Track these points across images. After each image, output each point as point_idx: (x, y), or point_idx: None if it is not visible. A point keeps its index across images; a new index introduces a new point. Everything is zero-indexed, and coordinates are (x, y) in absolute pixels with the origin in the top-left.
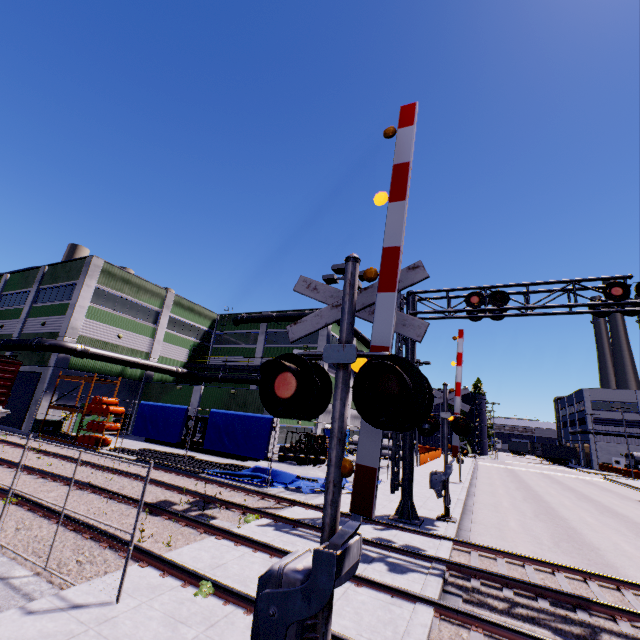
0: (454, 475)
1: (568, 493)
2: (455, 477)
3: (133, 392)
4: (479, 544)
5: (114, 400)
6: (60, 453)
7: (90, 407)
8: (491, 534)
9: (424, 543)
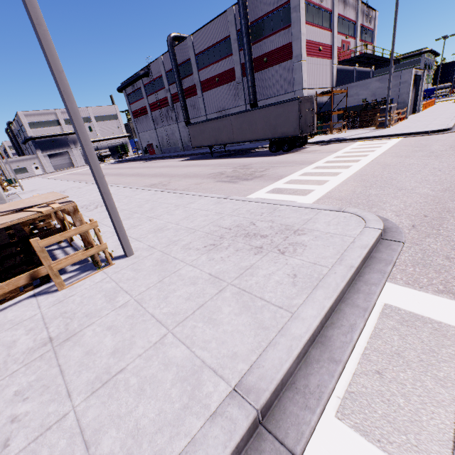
0: None
1: None
2: None
3: None
4: None
5: None
6: None
7: None
8: None
9: None
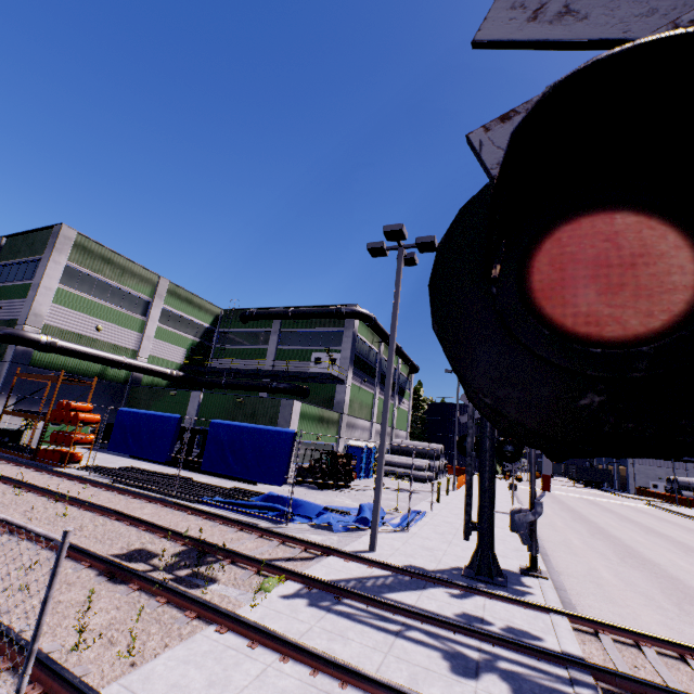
0: (500, 502)
1: (630, 525)
2: (503, 505)
3: (116, 397)
4: (609, 623)
5: (86, 405)
6: (6, 473)
7: (54, 414)
8: (593, 593)
9: (531, 622)
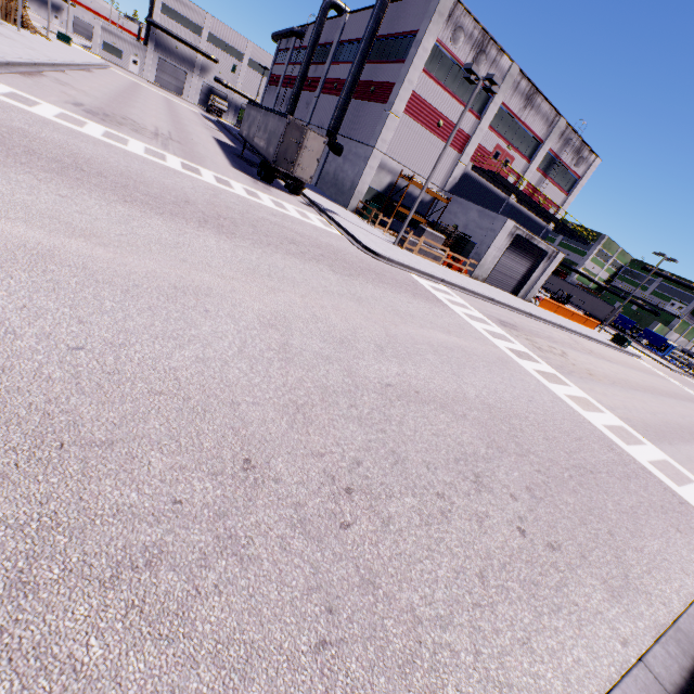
0: None
1: None
2: None
3: None
4: None
5: None
6: None
7: None
8: None
9: None
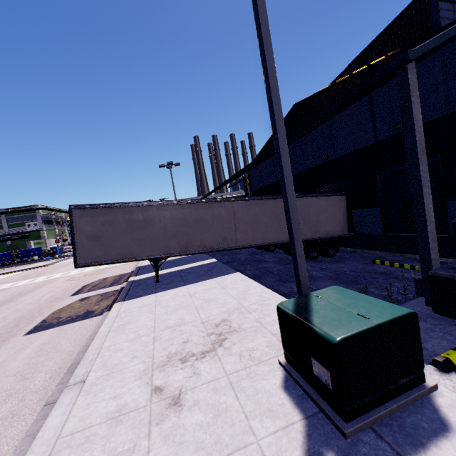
0: None
1: None
2: None
3: None
4: None
5: None
6: None
7: None
8: None
9: None
